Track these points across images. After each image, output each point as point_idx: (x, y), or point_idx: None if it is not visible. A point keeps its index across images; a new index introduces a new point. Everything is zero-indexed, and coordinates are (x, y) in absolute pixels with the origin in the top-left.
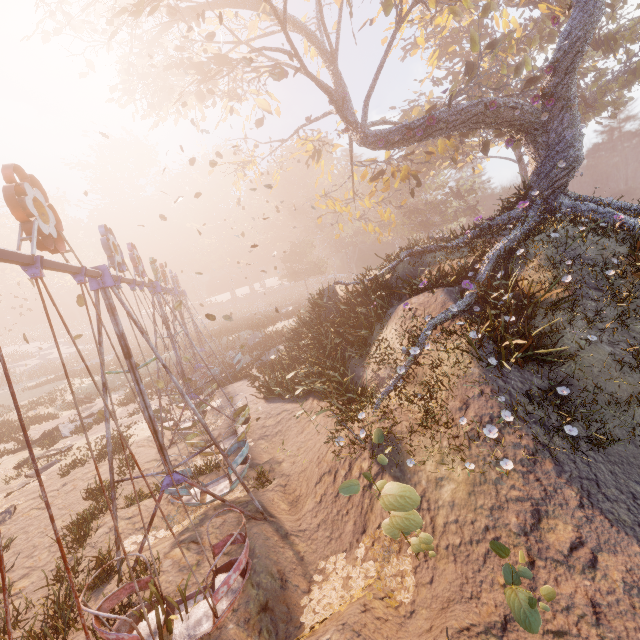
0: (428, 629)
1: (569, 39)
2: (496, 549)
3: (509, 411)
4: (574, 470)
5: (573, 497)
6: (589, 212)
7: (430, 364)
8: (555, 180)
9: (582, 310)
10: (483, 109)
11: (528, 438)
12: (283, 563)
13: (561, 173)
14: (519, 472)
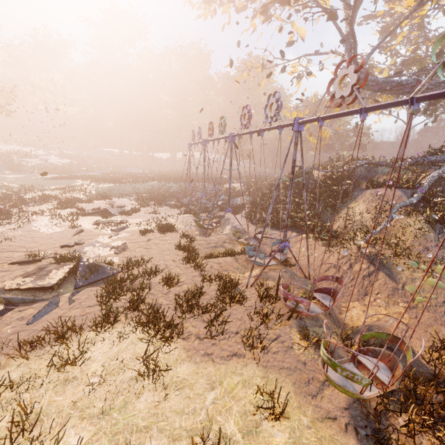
0: (424, 332)
1: None
2: None
3: None
4: None
5: None
6: None
7: (402, 226)
8: None
9: None
10: None
11: None
12: None
13: None
14: None
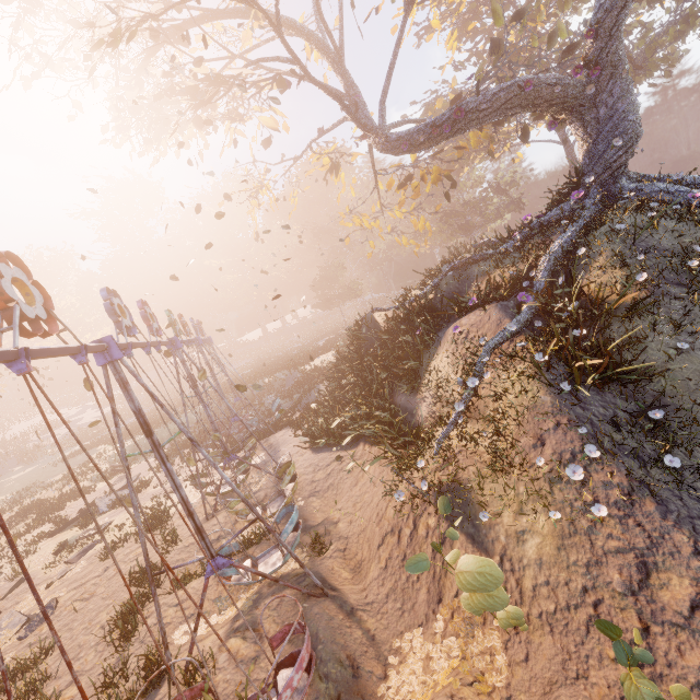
0: None
1: None
2: (604, 630)
3: (593, 444)
4: (682, 509)
5: (685, 542)
6: (657, 193)
7: (492, 396)
8: (612, 161)
9: (665, 312)
10: (517, 91)
11: (620, 474)
12: (352, 646)
13: (618, 152)
14: (615, 517)
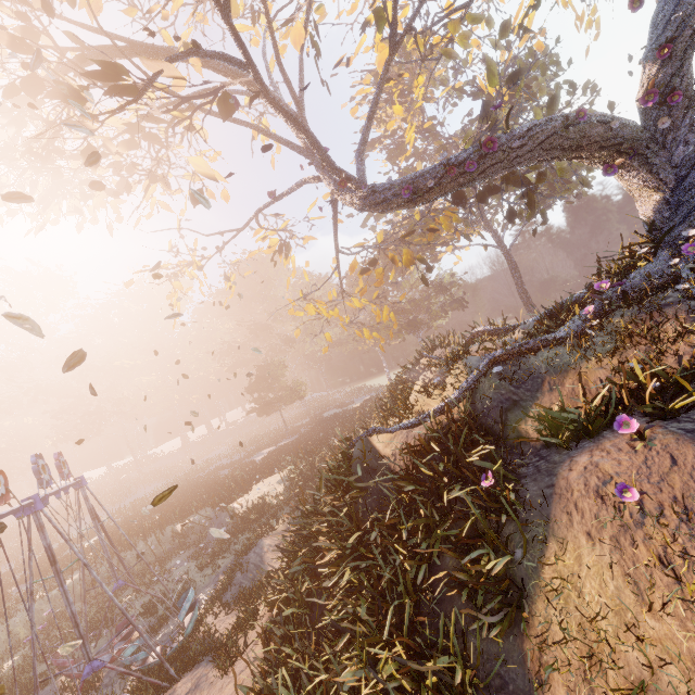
0: None
1: (680, 11)
2: None
3: None
4: None
5: None
6: None
7: None
8: None
9: None
10: (558, 127)
11: None
12: None
13: None
14: None
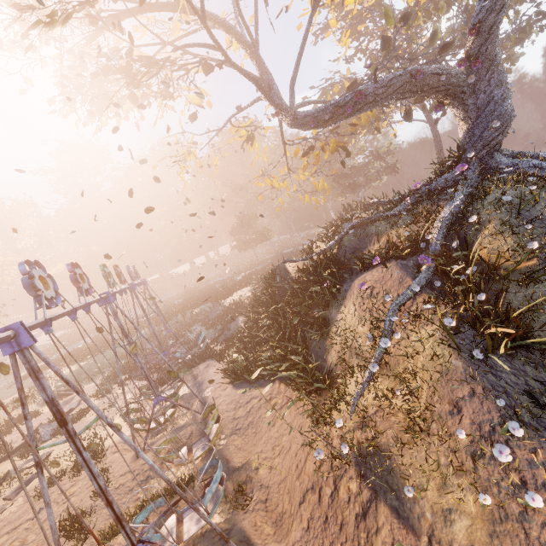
0: None
1: None
2: None
3: (511, 415)
4: None
5: None
6: (532, 168)
7: (404, 356)
8: (490, 140)
9: None
10: (408, 79)
11: (544, 451)
12: None
13: (495, 132)
14: None
